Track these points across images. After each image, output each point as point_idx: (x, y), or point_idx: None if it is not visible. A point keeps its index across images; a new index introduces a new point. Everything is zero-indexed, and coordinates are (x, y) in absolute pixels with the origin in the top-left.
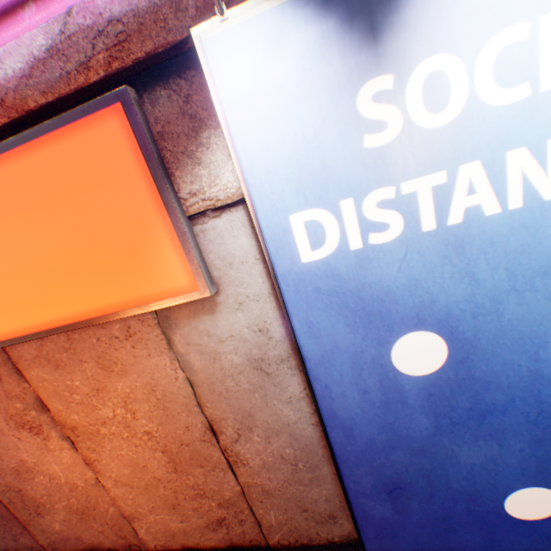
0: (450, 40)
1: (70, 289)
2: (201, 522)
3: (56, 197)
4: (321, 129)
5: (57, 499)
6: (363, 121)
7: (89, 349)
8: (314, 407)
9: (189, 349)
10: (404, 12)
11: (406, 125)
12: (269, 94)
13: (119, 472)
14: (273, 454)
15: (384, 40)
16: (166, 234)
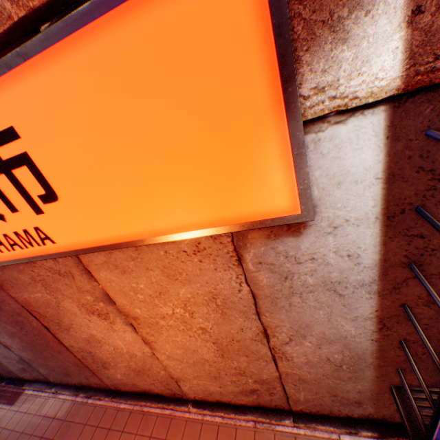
0: None
1: (146, 206)
2: (235, 389)
3: (138, 96)
4: None
5: (119, 361)
6: None
7: (155, 260)
8: (379, 327)
9: (260, 267)
10: None
11: None
12: None
13: (171, 351)
14: (319, 356)
15: None
16: (275, 146)
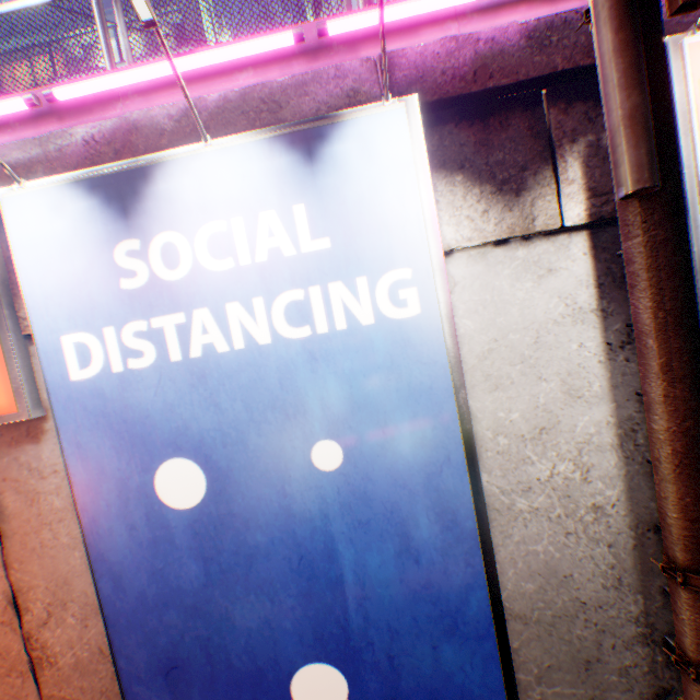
0: (178, 224)
1: None
2: None
3: None
4: (90, 270)
5: None
6: (122, 269)
7: None
8: None
9: (6, 485)
10: (146, 203)
11: (154, 275)
12: (51, 240)
13: None
14: (91, 645)
15: (134, 218)
16: None
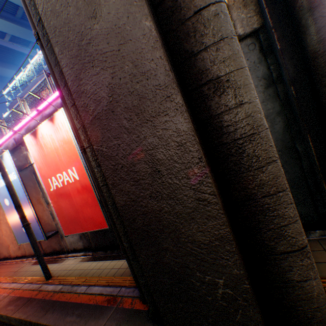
0: None
1: None
2: (18, 247)
3: None
4: None
5: None
6: None
7: None
8: None
9: None
10: None
11: None
12: None
13: (5, 232)
14: None
15: None
16: None
